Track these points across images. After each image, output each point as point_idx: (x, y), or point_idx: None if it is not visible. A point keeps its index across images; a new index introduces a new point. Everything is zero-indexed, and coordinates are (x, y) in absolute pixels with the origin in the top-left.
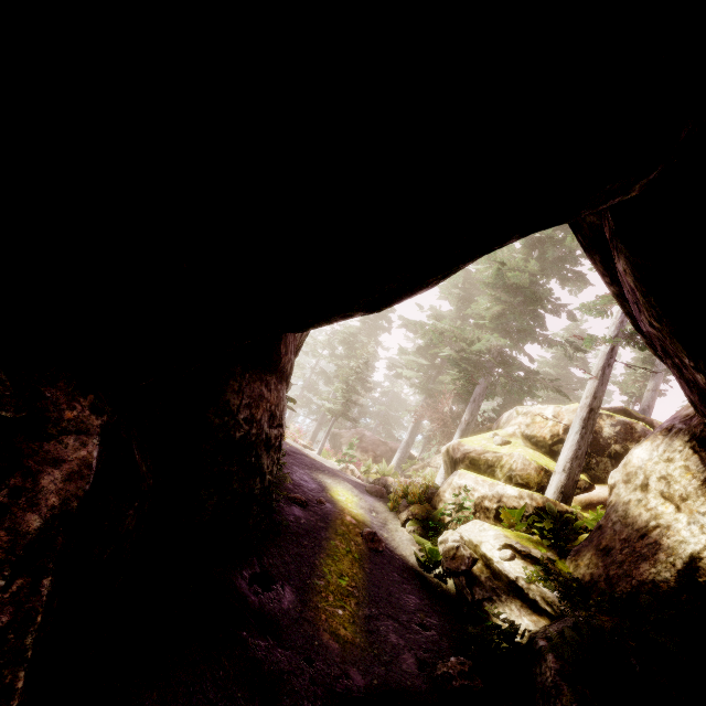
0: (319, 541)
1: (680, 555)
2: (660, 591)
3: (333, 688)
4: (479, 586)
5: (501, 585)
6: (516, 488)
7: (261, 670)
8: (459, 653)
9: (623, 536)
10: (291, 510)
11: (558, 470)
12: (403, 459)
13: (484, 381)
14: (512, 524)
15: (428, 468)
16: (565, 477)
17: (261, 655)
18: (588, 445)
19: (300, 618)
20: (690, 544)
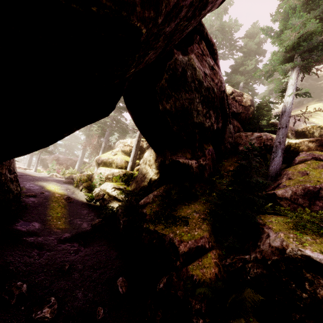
0: (45, 206)
1: (149, 179)
2: (145, 188)
3: (60, 239)
4: (106, 201)
5: (112, 198)
6: (118, 169)
7: (34, 243)
8: (99, 218)
9: (140, 177)
10: (29, 199)
11: (130, 161)
12: (80, 164)
13: (108, 130)
14: (116, 181)
15: (91, 166)
16: (132, 163)
17: (33, 241)
18: (138, 152)
19: (44, 229)
20: (150, 176)
